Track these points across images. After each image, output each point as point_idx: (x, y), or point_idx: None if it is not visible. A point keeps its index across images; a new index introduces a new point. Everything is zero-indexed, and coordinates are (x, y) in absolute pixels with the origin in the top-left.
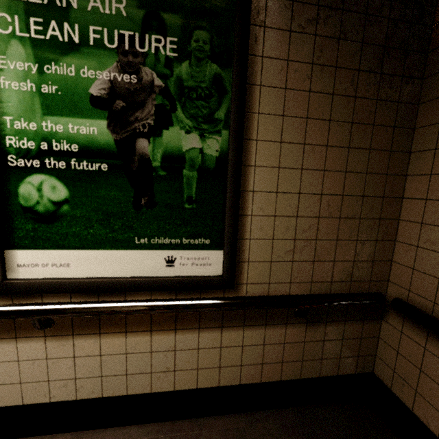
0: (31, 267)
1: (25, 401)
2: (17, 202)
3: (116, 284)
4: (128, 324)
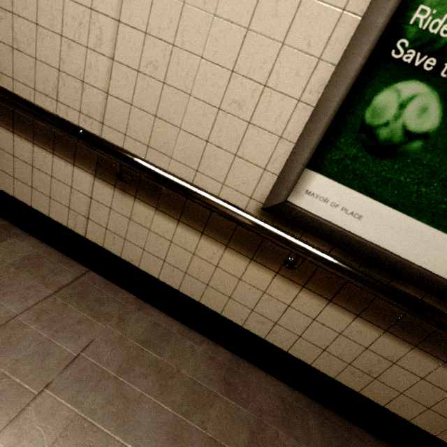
0: (318, 200)
1: (223, 313)
2: (361, 114)
3: (403, 267)
4: (367, 310)
